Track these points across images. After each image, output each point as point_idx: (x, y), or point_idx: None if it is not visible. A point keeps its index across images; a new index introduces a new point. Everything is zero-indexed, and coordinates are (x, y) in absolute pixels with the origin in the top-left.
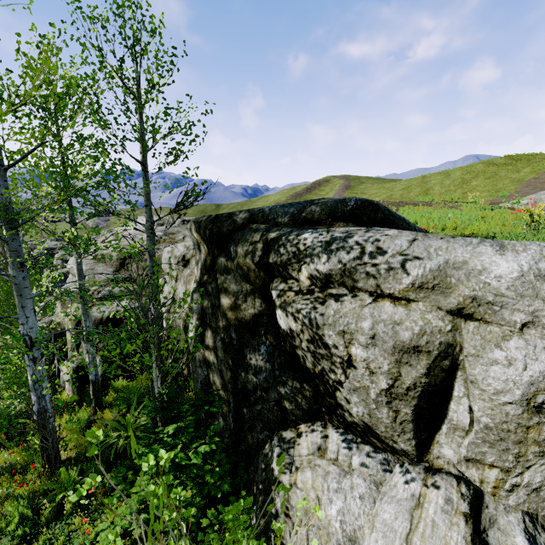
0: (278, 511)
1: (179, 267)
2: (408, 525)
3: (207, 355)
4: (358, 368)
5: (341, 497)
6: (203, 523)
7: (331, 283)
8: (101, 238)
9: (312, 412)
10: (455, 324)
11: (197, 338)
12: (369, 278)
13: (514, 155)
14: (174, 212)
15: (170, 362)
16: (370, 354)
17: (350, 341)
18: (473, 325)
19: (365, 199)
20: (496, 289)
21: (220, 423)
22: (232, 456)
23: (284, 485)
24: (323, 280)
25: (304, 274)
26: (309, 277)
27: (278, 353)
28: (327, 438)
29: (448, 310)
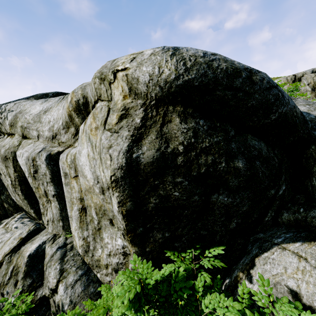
0: None
1: None
2: None
3: None
4: (2, 174)
5: None
6: None
7: (0, 133)
8: None
9: (17, 207)
10: (20, 142)
11: None
12: (2, 126)
13: None
14: None
15: None
16: (0, 165)
17: None
18: (24, 141)
19: (62, 92)
20: (28, 121)
21: None
22: None
23: None
24: None
25: None
26: None
27: None
28: (14, 218)
29: (22, 136)
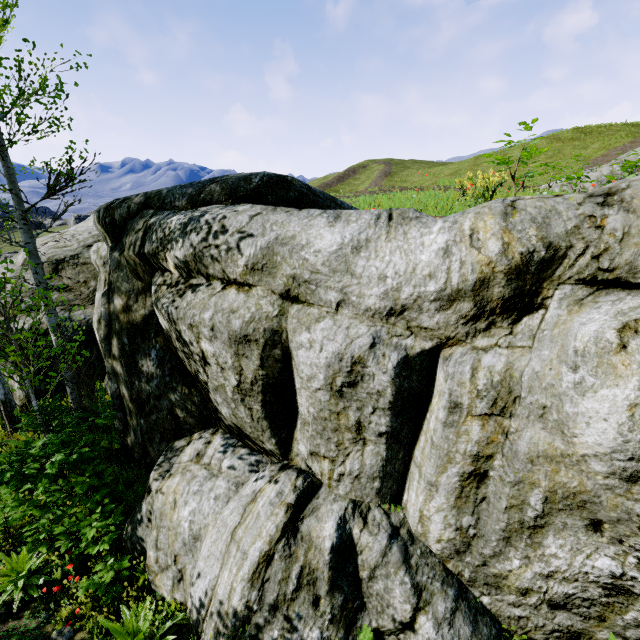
0: (143, 517)
1: (106, 270)
2: (239, 519)
3: (115, 366)
4: (212, 365)
5: (197, 499)
6: (56, 531)
7: (192, 273)
8: (38, 241)
9: (204, 419)
10: (282, 309)
11: (105, 347)
12: (214, 263)
13: (585, 127)
14: (46, 197)
15: (73, 375)
16: (216, 348)
17: (198, 335)
18: (296, 308)
19: (277, 175)
20: (313, 266)
21: (132, 438)
22: (130, 469)
23: (152, 492)
24: (185, 269)
25: (171, 264)
26: (175, 266)
27: (169, 358)
28: (210, 443)
29: (280, 293)
